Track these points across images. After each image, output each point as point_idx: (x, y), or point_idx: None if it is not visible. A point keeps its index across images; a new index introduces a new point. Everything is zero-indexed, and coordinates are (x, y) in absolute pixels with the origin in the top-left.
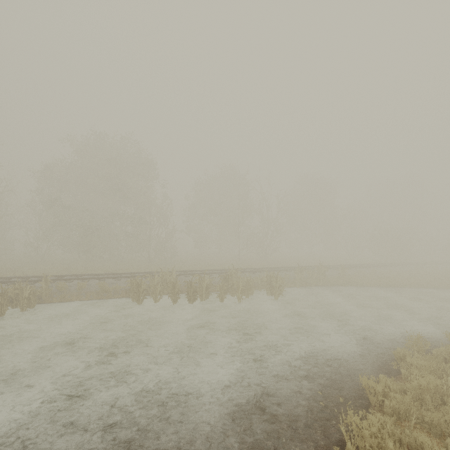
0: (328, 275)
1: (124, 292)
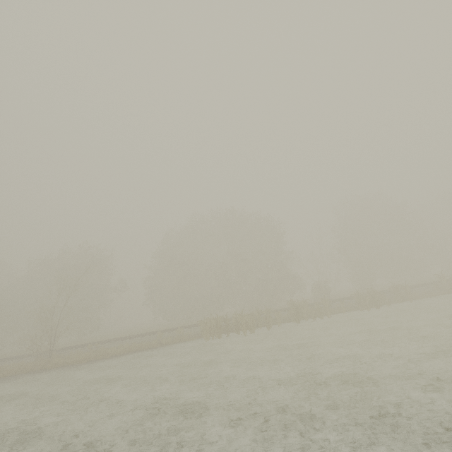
0: None
1: None
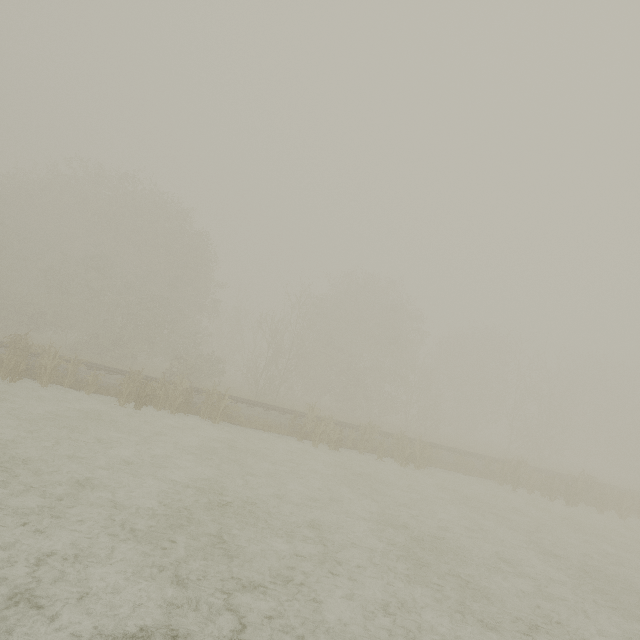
0: None
1: (477, 471)
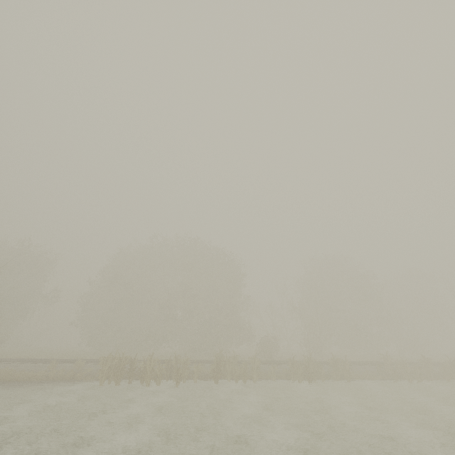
0: None
1: None
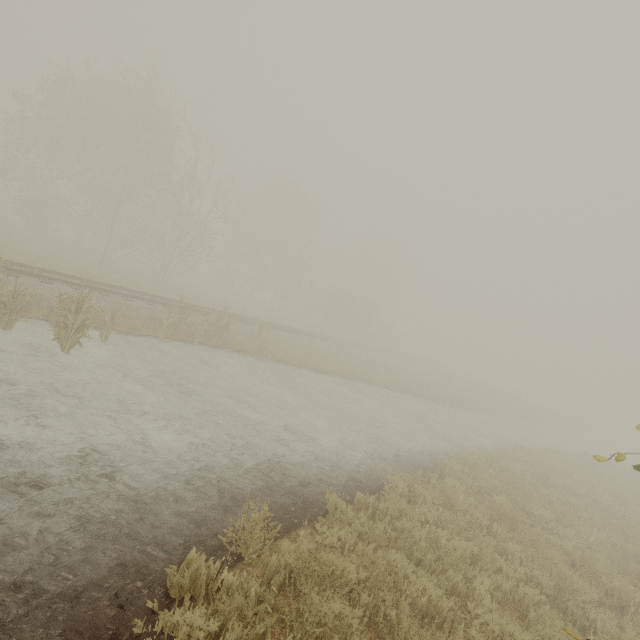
0: (239, 332)
1: None
